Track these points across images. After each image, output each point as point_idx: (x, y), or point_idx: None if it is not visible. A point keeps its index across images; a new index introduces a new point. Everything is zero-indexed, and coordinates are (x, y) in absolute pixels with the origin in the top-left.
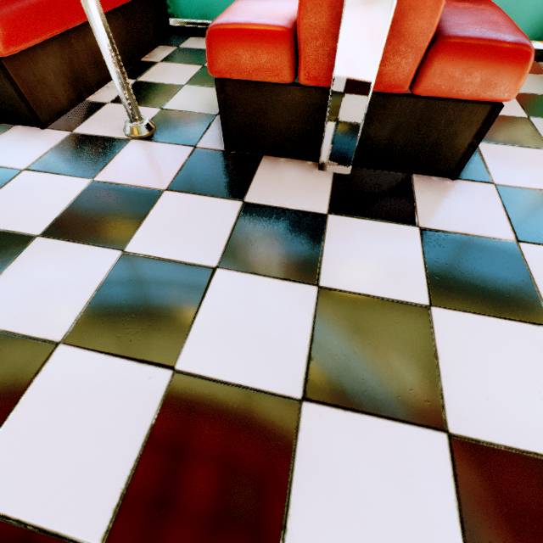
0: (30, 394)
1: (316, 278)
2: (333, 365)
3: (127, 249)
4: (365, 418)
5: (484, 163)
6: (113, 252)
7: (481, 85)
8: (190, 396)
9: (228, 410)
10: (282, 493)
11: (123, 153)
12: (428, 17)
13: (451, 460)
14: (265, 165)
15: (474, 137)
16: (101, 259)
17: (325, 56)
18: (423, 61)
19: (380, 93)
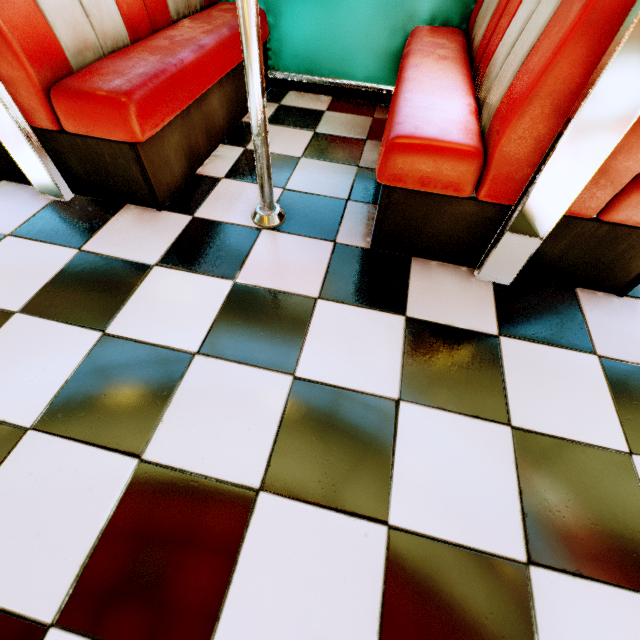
0: (246, 551)
1: (507, 416)
2: (548, 522)
3: (298, 374)
4: (595, 586)
5: None
6: (283, 377)
7: None
8: (413, 557)
9: (456, 574)
10: None
11: (258, 247)
12: (638, 159)
13: None
14: (418, 270)
15: None
16: (273, 385)
17: (515, 180)
18: (618, 192)
19: (563, 215)
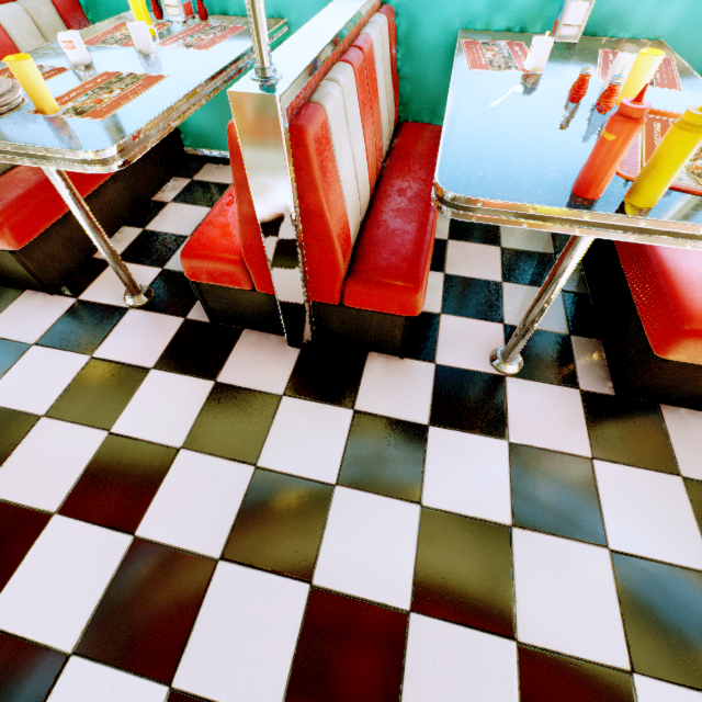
0: None
1: None
2: None
3: (611, 546)
4: None
5: None
6: (600, 550)
7: None
8: None
9: None
10: None
11: (511, 398)
12: None
13: None
14: (671, 420)
15: None
16: (594, 559)
17: None
18: None
19: None
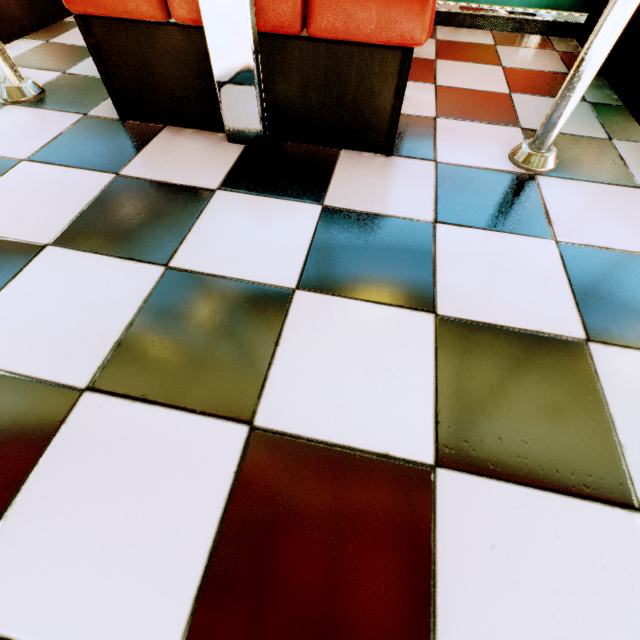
0: None
1: (169, 258)
2: (143, 352)
3: None
4: (155, 410)
5: (434, 139)
6: None
7: (380, 21)
8: None
9: None
10: (9, 492)
11: None
12: None
13: (242, 455)
14: (165, 136)
15: (395, 97)
16: None
17: None
18: None
19: (271, 35)
